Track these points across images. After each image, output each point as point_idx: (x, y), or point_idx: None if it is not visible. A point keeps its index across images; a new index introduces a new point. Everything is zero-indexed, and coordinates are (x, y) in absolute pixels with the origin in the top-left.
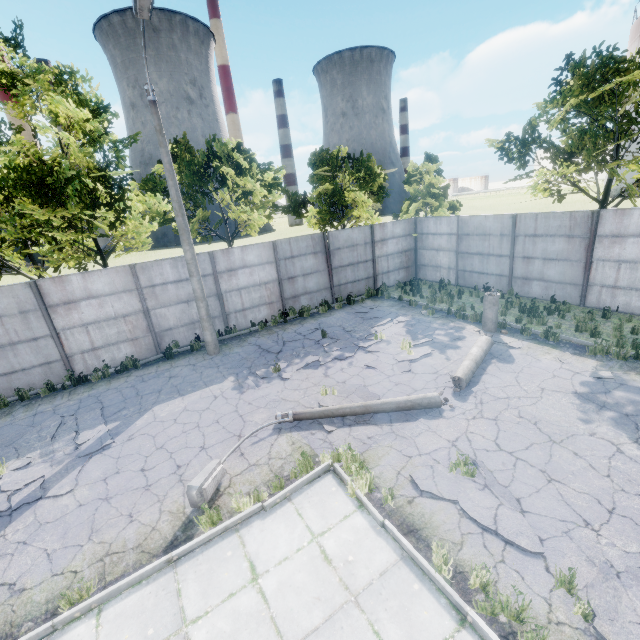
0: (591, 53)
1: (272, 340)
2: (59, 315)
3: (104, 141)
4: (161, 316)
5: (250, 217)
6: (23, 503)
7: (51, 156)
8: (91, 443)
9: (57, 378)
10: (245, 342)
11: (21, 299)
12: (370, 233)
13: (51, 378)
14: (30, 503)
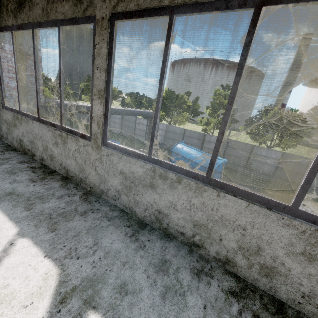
0: (88, 76)
1: None
2: None
3: None
4: None
5: None
6: None
7: None
8: None
9: None
10: None
11: None
12: (45, 99)
13: None
14: None
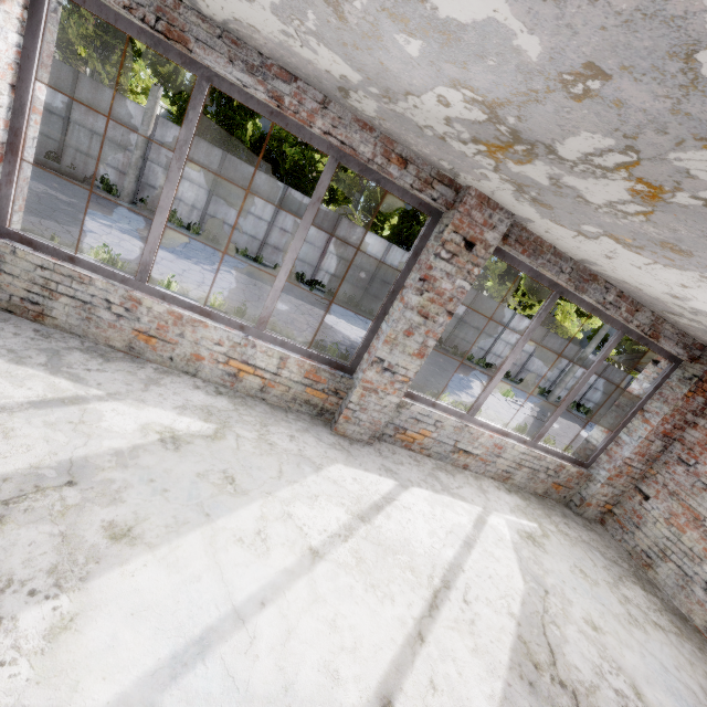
0: None
1: (580, 418)
2: (505, 332)
3: None
4: (533, 362)
5: (571, 328)
6: (538, 418)
7: None
8: (538, 410)
9: (476, 357)
10: None
11: (505, 316)
12: None
13: (475, 356)
14: (540, 420)
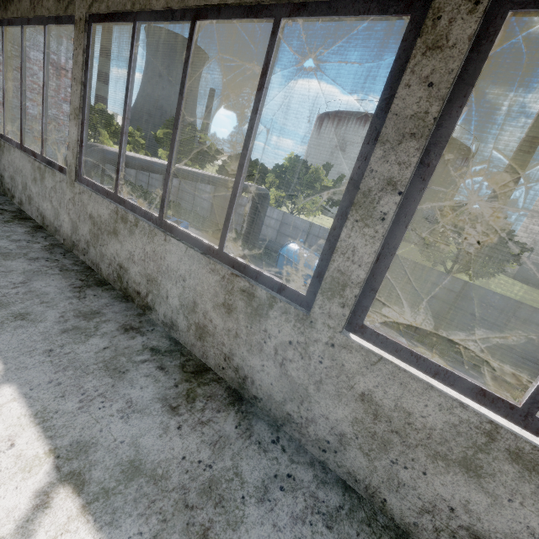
0: (172, 120)
1: None
2: None
3: None
4: None
5: None
6: None
7: None
8: None
9: None
10: None
11: None
12: None
13: None
14: None
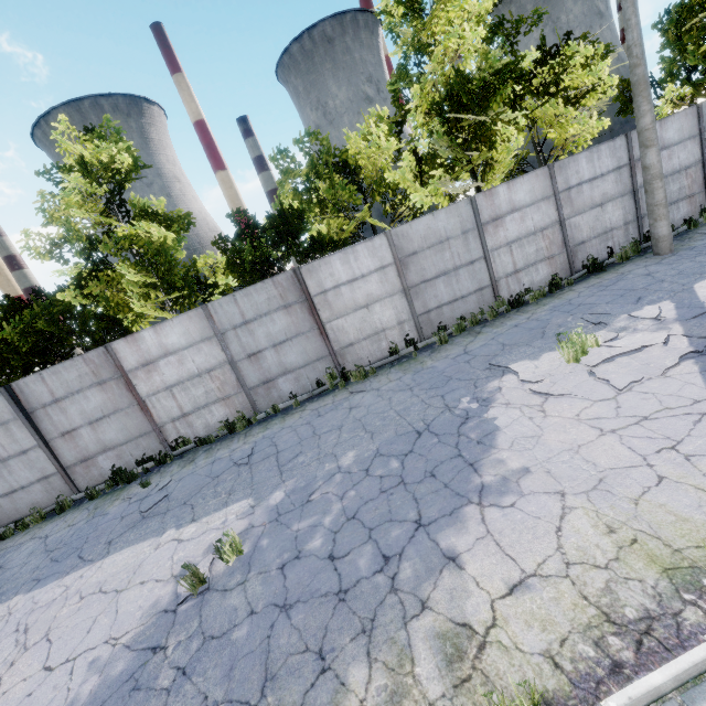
0: None
1: None
2: (488, 235)
3: (493, 39)
4: (574, 227)
5: (582, 127)
6: (702, 347)
7: (445, 75)
8: (675, 312)
9: (486, 307)
10: (695, 237)
11: (463, 218)
12: None
13: (481, 307)
14: None
